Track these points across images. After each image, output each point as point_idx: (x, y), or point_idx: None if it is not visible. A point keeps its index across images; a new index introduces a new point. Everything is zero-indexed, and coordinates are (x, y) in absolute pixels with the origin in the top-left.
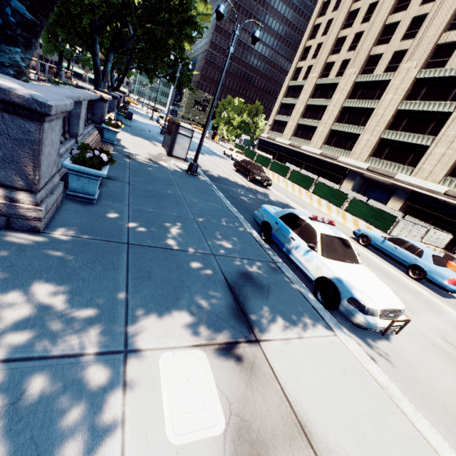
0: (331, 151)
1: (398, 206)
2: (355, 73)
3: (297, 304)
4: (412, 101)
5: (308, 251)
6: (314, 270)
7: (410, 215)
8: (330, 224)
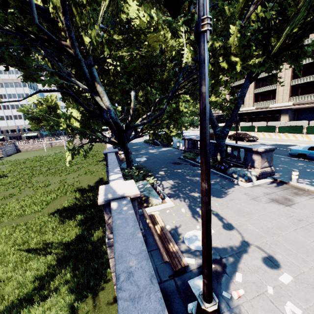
0: (261, 104)
1: None
2: None
3: None
4: None
5: None
6: None
7: None
8: None
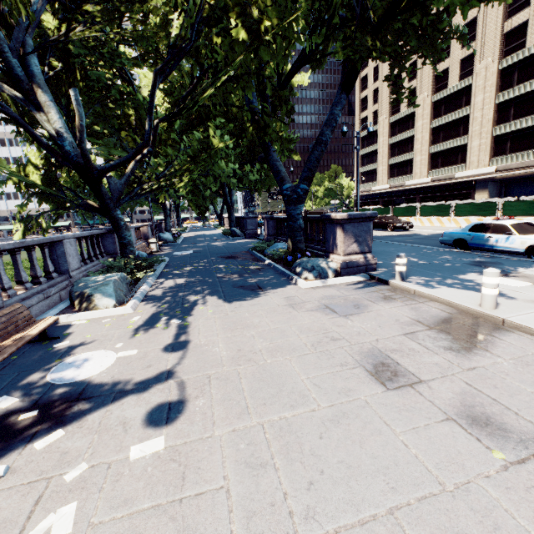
0: (442, 173)
1: None
2: (427, 95)
3: (523, 263)
4: (508, 90)
5: (508, 237)
6: (520, 245)
7: None
8: (510, 219)
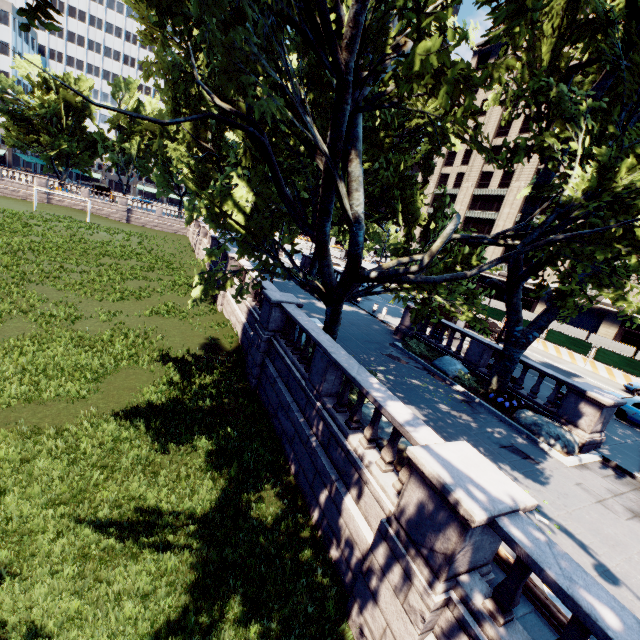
0: None
1: (613, 331)
2: (524, 186)
3: None
4: None
5: None
6: None
7: (629, 341)
8: None
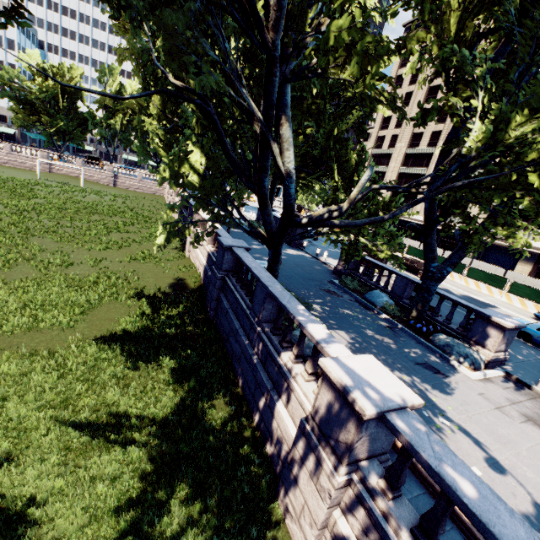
0: None
1: (528, 268)
2: None
3: None
4: None
5: None
6: None
7: None
8: None
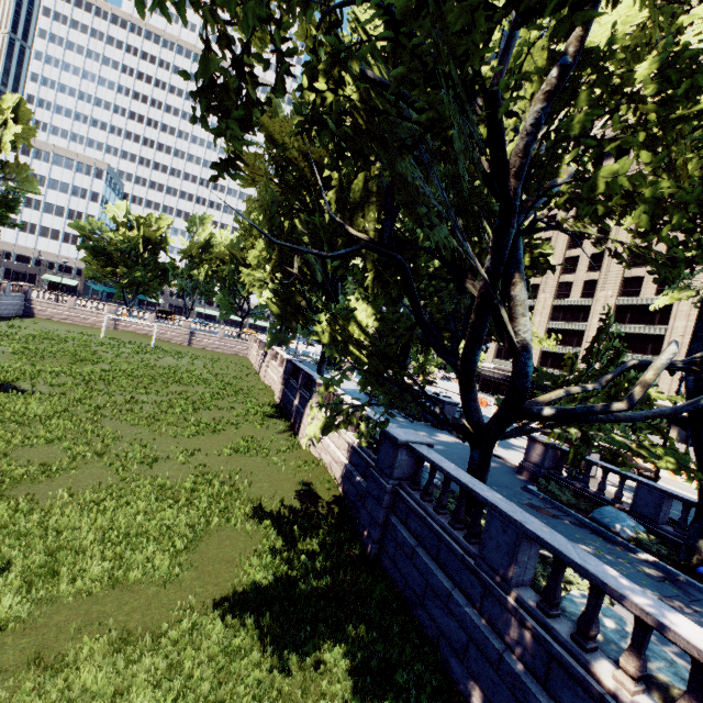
0: None
1: None
2: (612, 295)
3: None
4: None
5: None
6: None
7: None
8: None
